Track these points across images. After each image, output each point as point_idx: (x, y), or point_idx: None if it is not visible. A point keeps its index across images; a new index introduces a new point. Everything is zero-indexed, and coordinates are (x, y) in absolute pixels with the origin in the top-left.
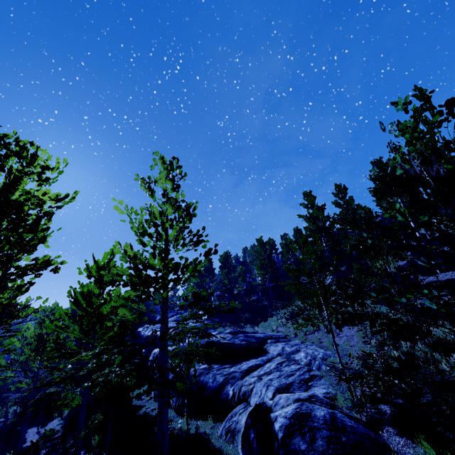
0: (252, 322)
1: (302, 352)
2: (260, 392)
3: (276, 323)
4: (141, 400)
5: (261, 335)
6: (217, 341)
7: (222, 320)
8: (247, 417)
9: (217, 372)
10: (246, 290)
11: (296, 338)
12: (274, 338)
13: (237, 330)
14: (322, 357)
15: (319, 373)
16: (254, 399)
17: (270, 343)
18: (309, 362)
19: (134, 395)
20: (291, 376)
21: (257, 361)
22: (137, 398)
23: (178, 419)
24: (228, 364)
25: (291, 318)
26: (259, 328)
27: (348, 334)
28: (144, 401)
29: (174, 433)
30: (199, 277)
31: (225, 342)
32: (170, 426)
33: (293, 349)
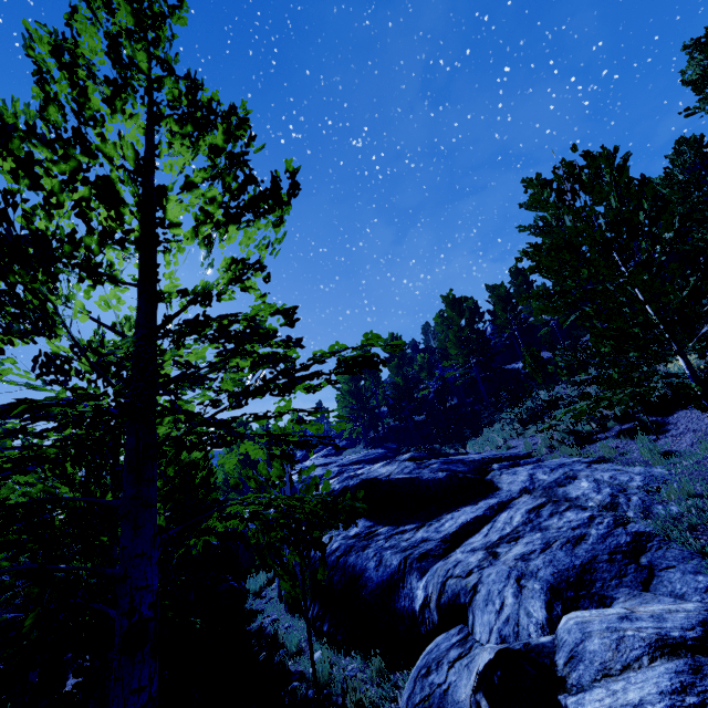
0: (455, 440)
1: (583, 479)
2: (502, 600)
3: (503, 434)
4: (260, 598)
5: (477, 457)
6: (384, 477)
7: (402, 445)
8: (475, 694)
9: (386, 544)
10: (436, 391)
11: (555, 454)
12: (506, 460)
13: (426, 454)
14: (644, 487)
15: (653, 527)
16: (488, 621)
17: (499, 469)
18: (612, 502)
19: (250, 589)
20: (580, 542)
21: (475, 510)
22: (256, 594)
23: (314, 649)
24: (411, 522)
25: (533, 421)
26: (468, 448)
27: (696, 427)
28: (264, 601)
29: (296, 696)
30: (352, 381)
31: (401, 477)
32: (296, 666)
33: (558, 475)
